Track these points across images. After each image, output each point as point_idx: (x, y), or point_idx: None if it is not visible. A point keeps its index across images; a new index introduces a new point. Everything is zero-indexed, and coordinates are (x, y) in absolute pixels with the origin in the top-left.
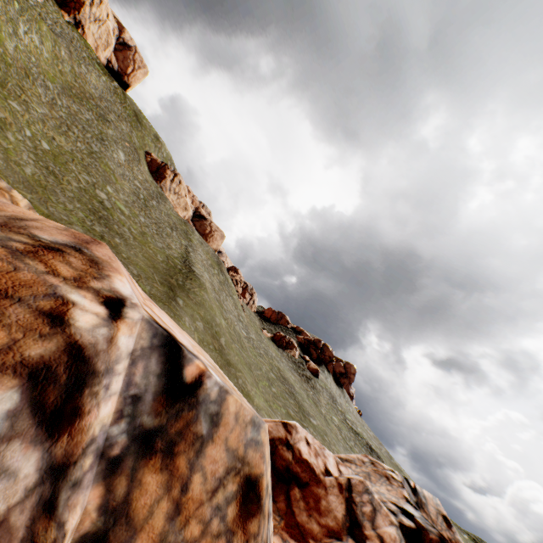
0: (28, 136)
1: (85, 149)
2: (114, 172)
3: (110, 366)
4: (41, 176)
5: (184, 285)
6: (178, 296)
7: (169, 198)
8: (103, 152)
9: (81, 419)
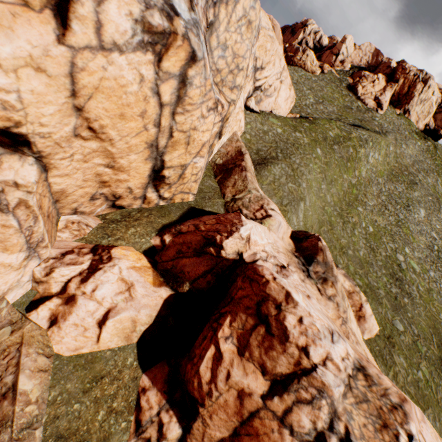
0: (363, 226)
1: (393, 220)
2: (412, 232)
3: None
4: (366, 254)
5: None
6: None
7: None
8: (406, 217)
9: None
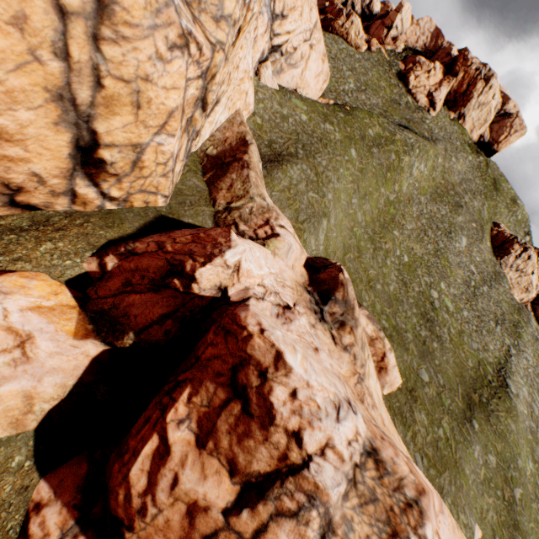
0: (397, 255)
1: (431, 249)
2: (450, 264)
3: None
4: (397, 289)
5: (487, 403)
6: (476, 417)
7: (505, 276)
8: (447, 246)
9: None
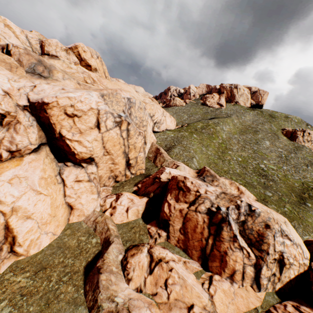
0: (234, 159)
1: (251, 151)
2: (265, 153)
3: (241, 206)
4: (241, 170)
5: None
6: (307, 201)
7: (304, 146)
8: (258, 147)
9: (240, 210)
